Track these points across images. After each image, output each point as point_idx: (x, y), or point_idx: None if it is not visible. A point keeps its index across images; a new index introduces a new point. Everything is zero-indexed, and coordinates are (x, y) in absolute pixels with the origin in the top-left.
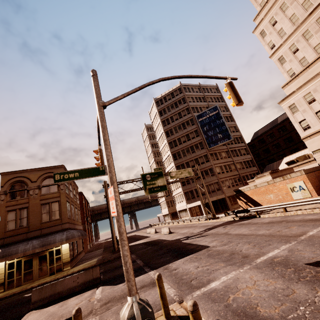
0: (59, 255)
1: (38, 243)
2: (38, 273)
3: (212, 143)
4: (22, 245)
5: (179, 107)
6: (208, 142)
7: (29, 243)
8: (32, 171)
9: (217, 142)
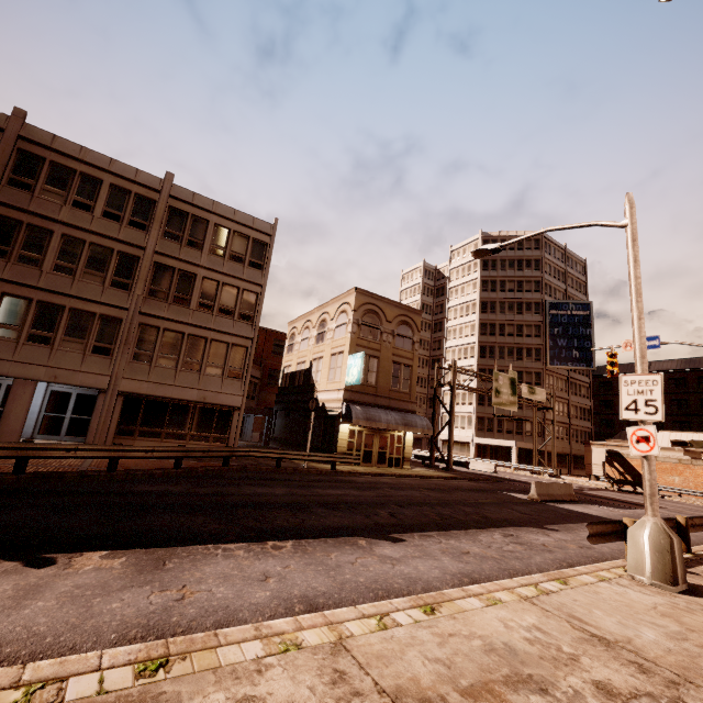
0: (400, 445)
1: (400, 418)
2: (377, 458)
3: (558, 359)
4: (382, 412)
5: (523, 272)
6: (552, 354)
7: (389, 414)
8: (389, 304)
9: (566, 362)
